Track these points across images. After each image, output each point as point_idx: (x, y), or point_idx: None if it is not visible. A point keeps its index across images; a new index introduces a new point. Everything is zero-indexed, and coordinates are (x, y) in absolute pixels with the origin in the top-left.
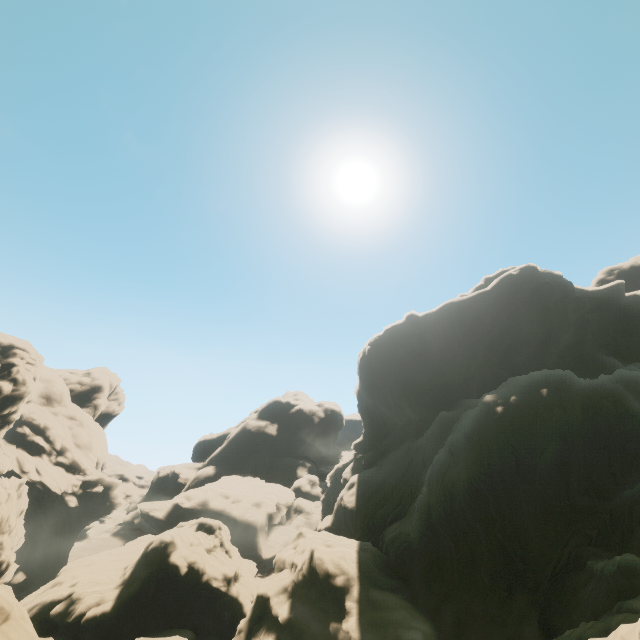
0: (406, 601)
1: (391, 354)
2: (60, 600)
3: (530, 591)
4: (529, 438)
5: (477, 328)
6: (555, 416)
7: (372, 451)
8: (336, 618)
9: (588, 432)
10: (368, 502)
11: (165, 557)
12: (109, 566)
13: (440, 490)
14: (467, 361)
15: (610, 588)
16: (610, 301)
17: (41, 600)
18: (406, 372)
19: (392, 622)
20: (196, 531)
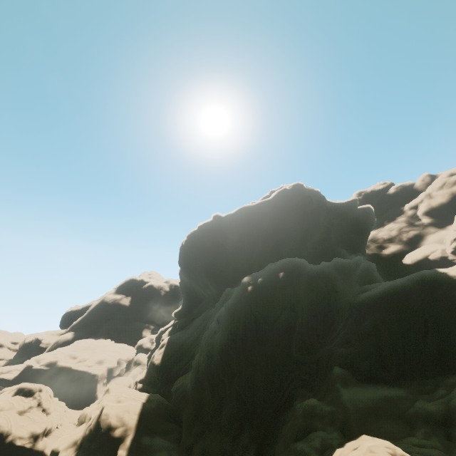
0: (172, 442)
1: (201, 245)
2: None
3: (256, 427)
4: (266, 310)
5: (259, 226)
6: (287, 293)
7: (185, 318)
8: None
9: (305, 305)
10: (170, 359)
11: None
12: None
13: (205, 352)
14: (251, 251)
15: (294, 428)
16: (348, 211)
17: None
18: (210, 258)
19: None
20: (13, 396)
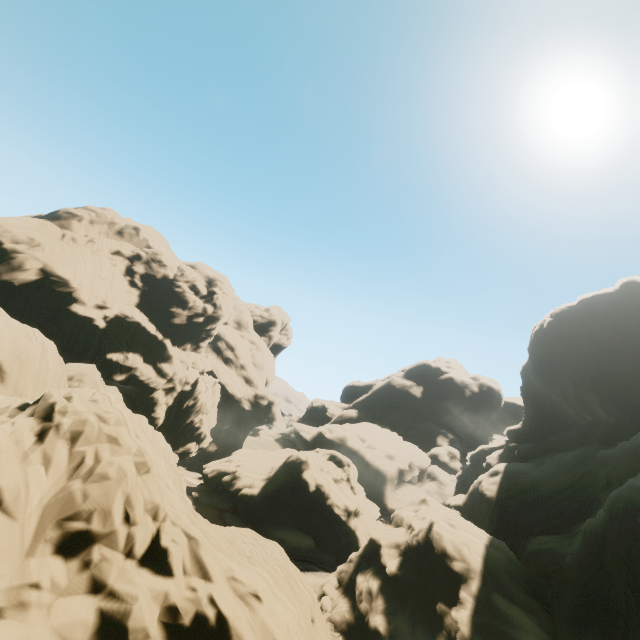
0: (541, 629)
1: (584, 332)
2: (229, 473)
3: None
4: None
5: None
6: None
7: (531, 444)
8: (446, 600)
9: None
10: (513, 498)
11: (299, 471)
12: (262, 462)
13: (628, 524)
14: None
15: None
16: None
17: (219, 468)
18: (604, 359)
19: None
20: (328, 460)
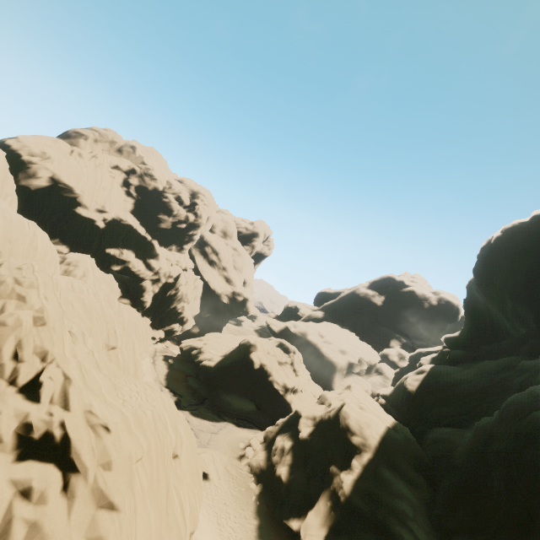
0: (419, 501)
1: (530, 248)
2: (197, 348)
3: None
4: None
5: None
6: None
7: (462, 351)
8: (339, 465)
9: None
10: (430, 394)
11: (248, 352)
12: (225, 343)
13: (513, 426)
14: None
15: None
16: None
17: (191, 344)
18: None
19: (388, 506)
20: (276, 346)
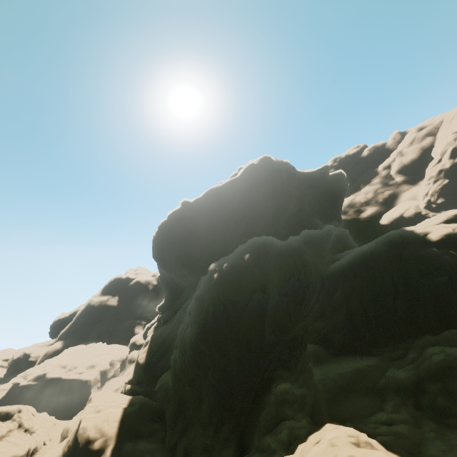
0: (156, 443)
1: (172, 234)
2: None
3: (237, 416)
4: (234, 297)
5: (229, 207)
6: (255, 275)
7: (168, 311)
8: None
9: (274, 285)
10: (154, 356)
11: None
12: None
13: (179, 348)
14: (224, 234)
15: (267, 418)
16: (320, 179)
17: None
18: (183, 248)
19: None
20: None
